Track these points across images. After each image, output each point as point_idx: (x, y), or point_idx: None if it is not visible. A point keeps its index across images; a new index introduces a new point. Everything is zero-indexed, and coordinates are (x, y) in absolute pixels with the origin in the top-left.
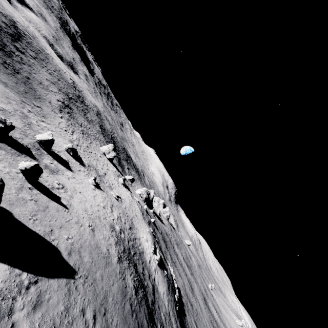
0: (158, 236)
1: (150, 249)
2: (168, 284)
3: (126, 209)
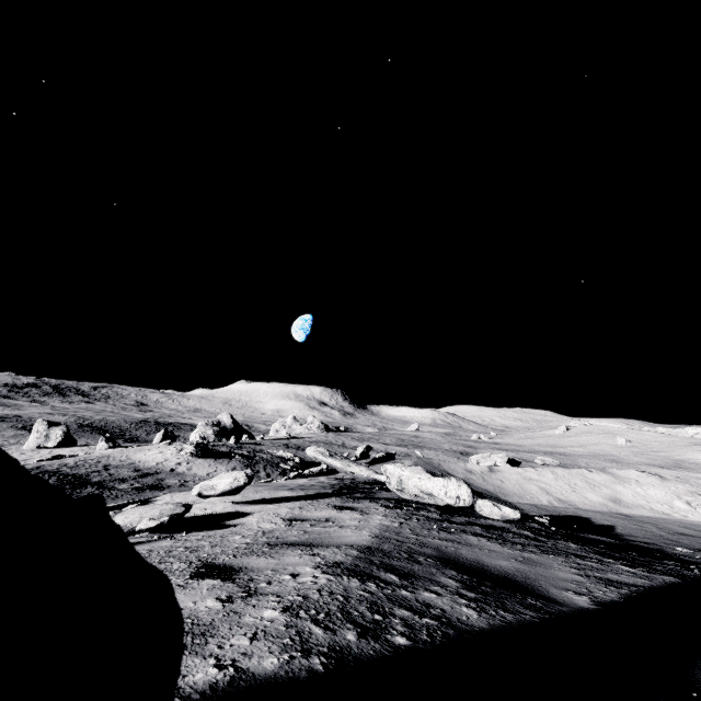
0: (262, 448)
1: (170, 455)
2: (249, 464)
3: (89, 456)
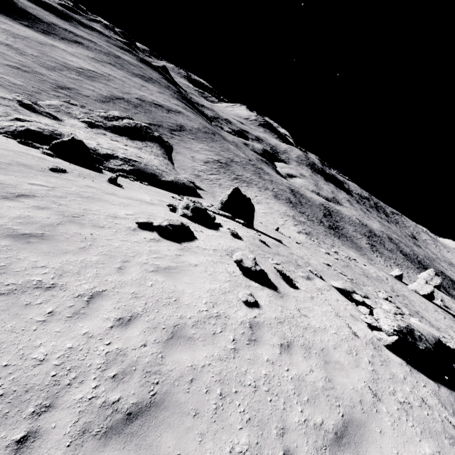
0: None
1: None
2: None
3: None
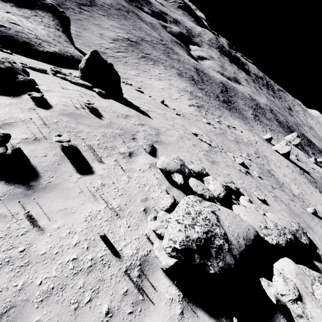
0: None
1: None
2: None
3: None
